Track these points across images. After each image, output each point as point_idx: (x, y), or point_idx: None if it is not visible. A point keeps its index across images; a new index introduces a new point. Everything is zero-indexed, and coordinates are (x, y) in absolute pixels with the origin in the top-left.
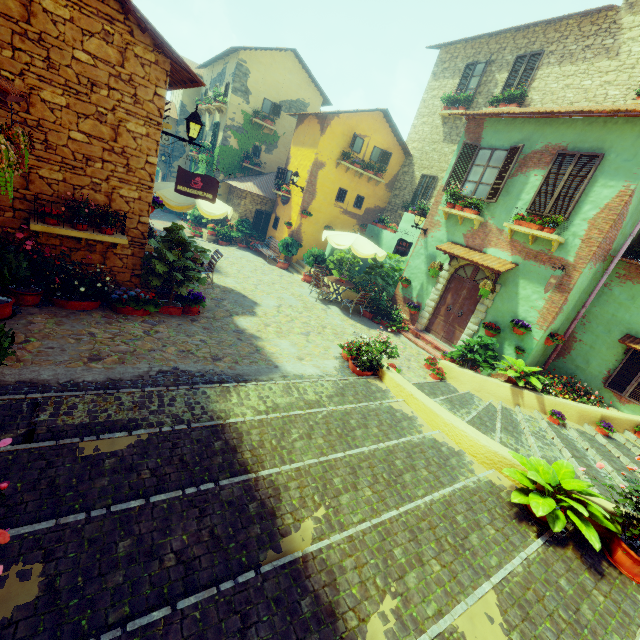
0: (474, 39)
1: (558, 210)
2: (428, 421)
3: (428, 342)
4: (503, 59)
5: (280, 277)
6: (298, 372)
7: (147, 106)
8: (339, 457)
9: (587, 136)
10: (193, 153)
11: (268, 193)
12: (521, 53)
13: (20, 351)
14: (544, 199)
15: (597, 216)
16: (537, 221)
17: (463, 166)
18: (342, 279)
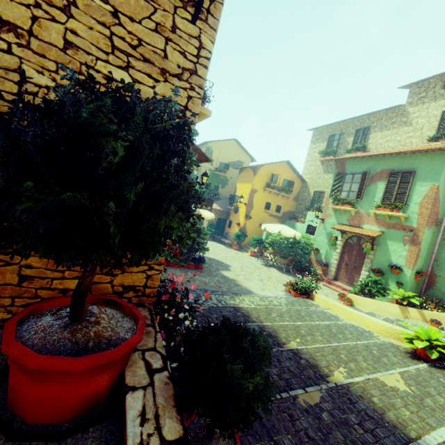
0: (331, 124)
1: (399, 200)
2: (346, 317)
3: (337, 286)
4: (349, 131)
5: (236, 254)
6: (264, 294)
7: None
8: (300, 324)
9: (403, 163)
10: None
11: (224, 208)
12: (358, 128)
13: None
14: (389, 195)
15: (422, 201)
16: (388, 207)
17: (338, 184)
18: (276, 251)
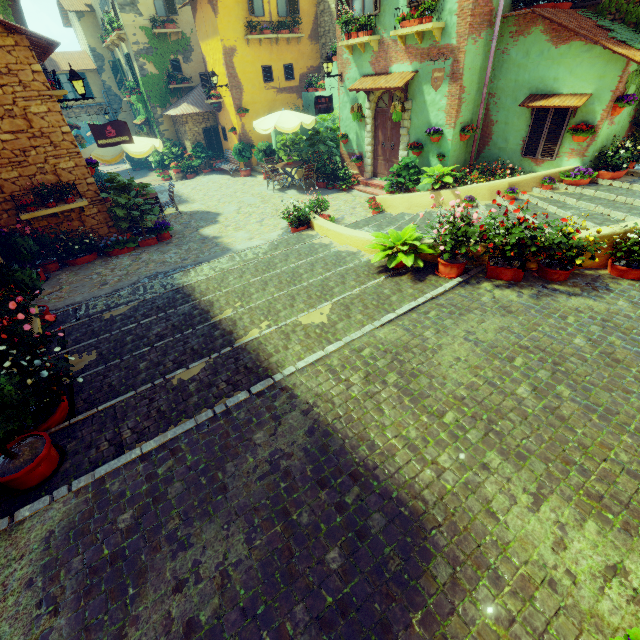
0: None
1: None
2: (340, 242)
3: (376, 186)
4: None
5: (243, 185)
6: (246, 247)
7: (34, 86)
8: (257, 279)
9: None
10: (126, 98)
11: (204, 107)
12: None
13: (60, 294)
14: None
15: None
16: (413, 15)
17: None
18: (289, 162)
